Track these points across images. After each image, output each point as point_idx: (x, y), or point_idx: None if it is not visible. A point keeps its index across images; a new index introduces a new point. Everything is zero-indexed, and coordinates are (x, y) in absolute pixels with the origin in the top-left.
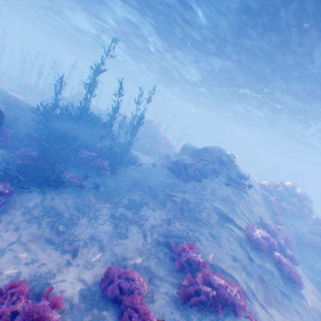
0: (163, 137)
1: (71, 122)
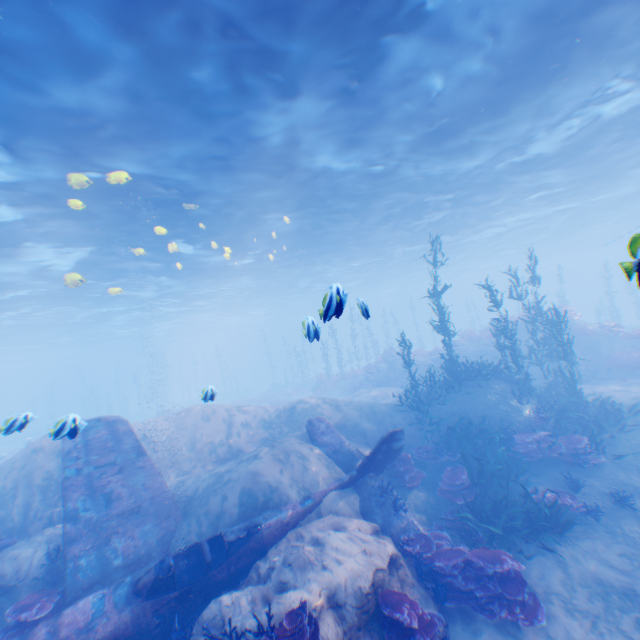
0: (591, 327)
1: (451, 395)
